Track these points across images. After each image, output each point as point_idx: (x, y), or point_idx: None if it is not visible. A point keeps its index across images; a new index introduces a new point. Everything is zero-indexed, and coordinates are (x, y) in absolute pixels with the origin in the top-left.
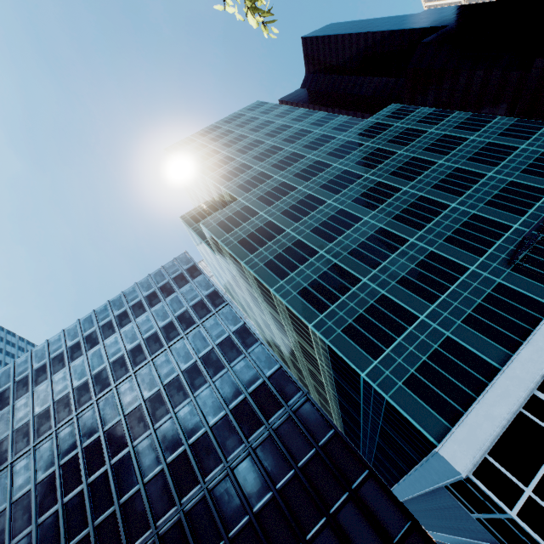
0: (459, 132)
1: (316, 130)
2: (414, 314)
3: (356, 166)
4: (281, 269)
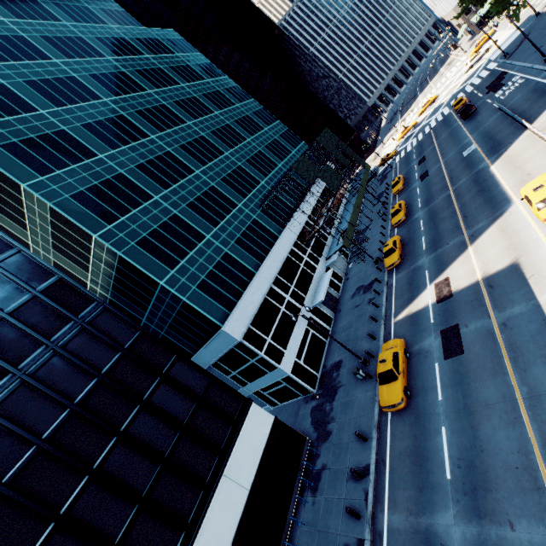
0: (229, 95)
1: None
2: (202, 234)
3: (137, 74)
4: (39, 161)
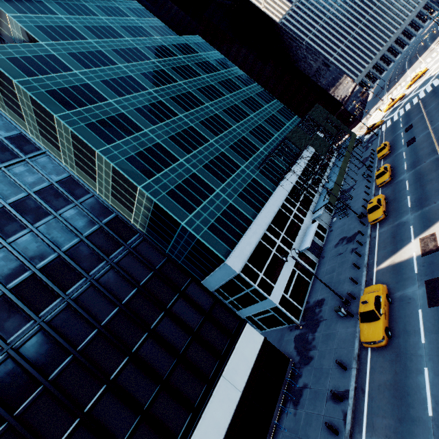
0: (237, 81)
1: (134, 17)
2: (213, 188)
3: (172, 70)
4: (107, 135)
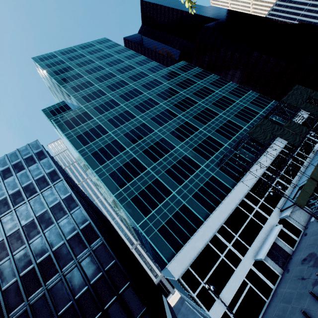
0: (211, 86)
1: (138, 68)
2: (170, 191)
3: (156, 96)
4: (102, 158)
